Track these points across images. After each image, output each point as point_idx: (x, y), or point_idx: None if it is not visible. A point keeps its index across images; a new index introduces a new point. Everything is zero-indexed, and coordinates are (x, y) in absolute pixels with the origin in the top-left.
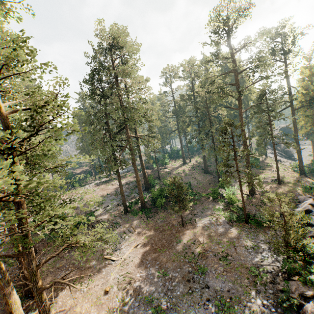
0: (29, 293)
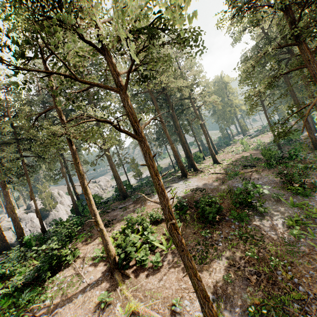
0: None
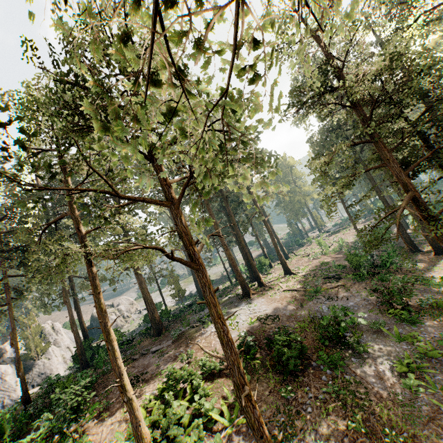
0: (415, 249)
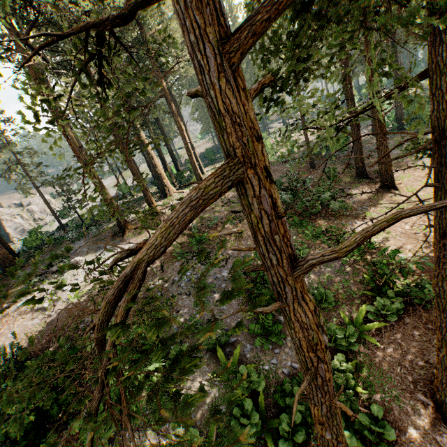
0: (363, 175)
